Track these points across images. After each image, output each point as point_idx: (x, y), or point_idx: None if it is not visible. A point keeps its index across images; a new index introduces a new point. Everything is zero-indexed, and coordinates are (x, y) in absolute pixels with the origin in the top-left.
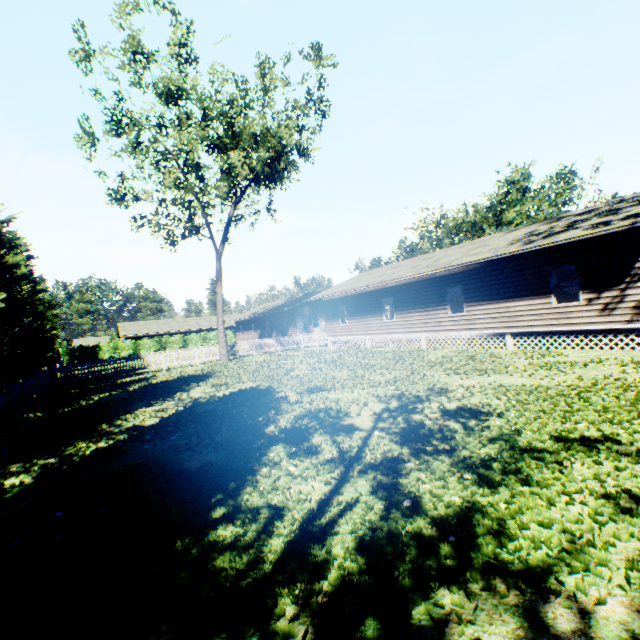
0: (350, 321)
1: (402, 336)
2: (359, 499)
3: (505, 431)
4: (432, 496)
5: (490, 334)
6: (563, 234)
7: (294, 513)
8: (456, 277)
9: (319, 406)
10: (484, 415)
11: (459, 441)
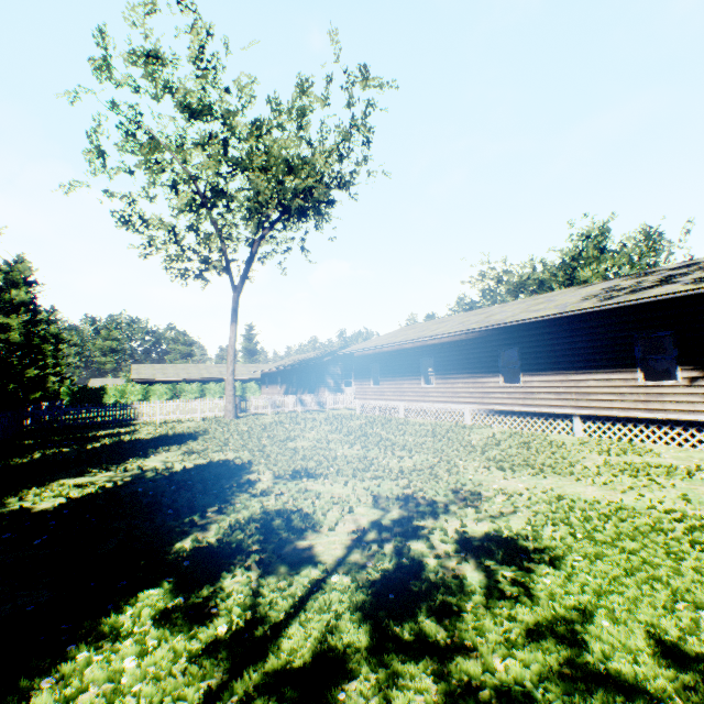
0: (383, 382)
1: (442, 406)
2: None
3: (560, 610)
4: None
5: (553, 414)
6: (655, 289)
7: None
8: (512, 337)
9: (286, 504)
10: (527, 559)
11: (468, 629)
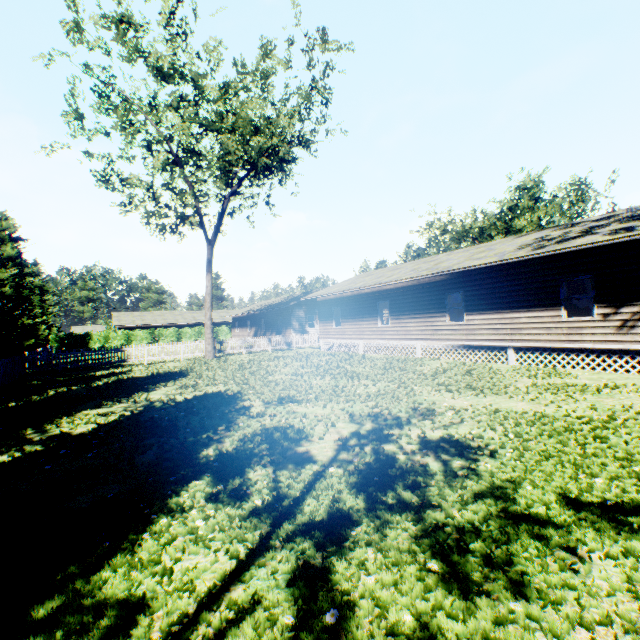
0: (344, 324)
1: (397, 343)
2: (263, 598)
3: (497, 482)
4: (374, 604)
5: (491, 347)
6: (579, 239)
7: (158, 617)
8: (457, 282)
9: (280, 423)
10: (473, 452)
11: (434, 494)
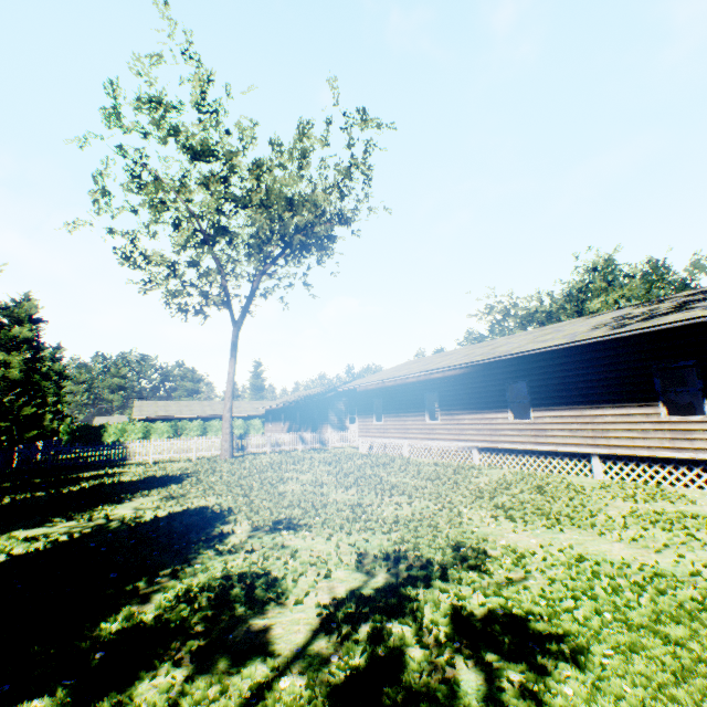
0: (386, 419)
1: (448, 444)
2: None
3: None
4: None
5: (568, 453)
6: (671, 315)
7: None
8: (519, 370)
9: (253, 566)
10: (541, 652)
11: None
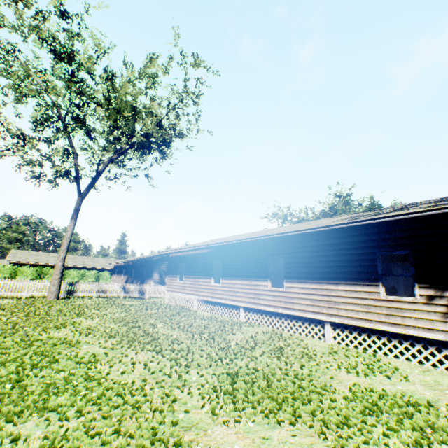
0: (186, 279)
1: (225, 303)
2: None
3: None
4: None
5: (308, 318)
6: (394, 212)
7: None
8: (279, 248)
9: None
10: None
11: None
